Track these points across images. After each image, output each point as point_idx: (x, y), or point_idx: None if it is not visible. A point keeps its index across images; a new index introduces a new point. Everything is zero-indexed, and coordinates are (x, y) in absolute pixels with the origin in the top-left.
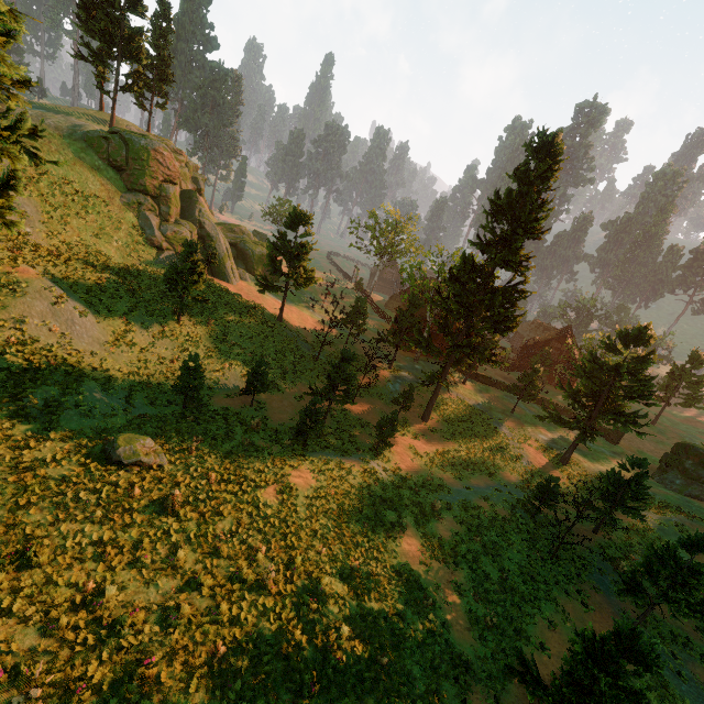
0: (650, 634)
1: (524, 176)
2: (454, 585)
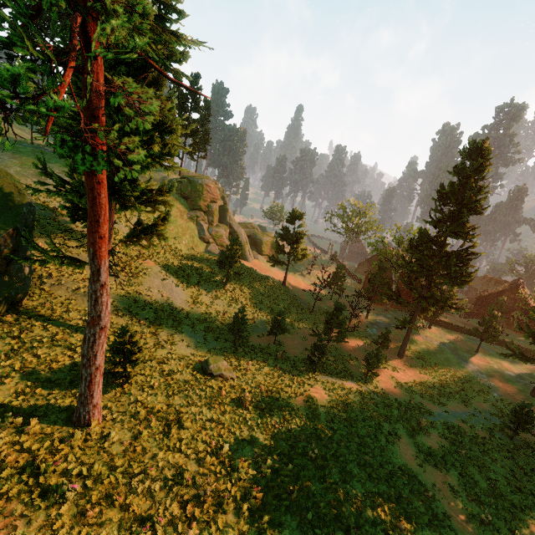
0: None
1: (461, 172)
2: (448, 486)
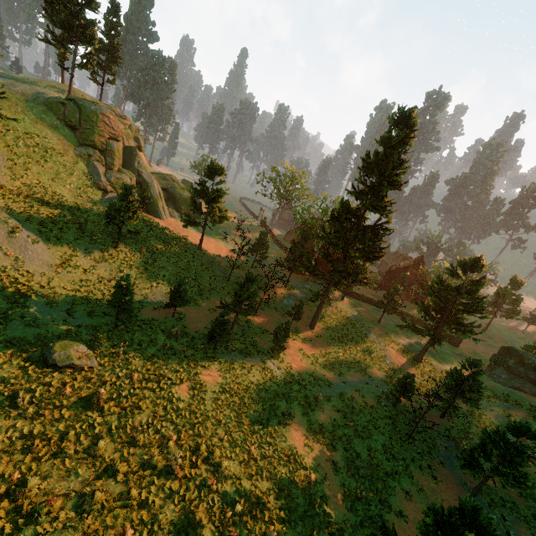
0: (485, 500)
1: (388, 141)
2: (332, 463)
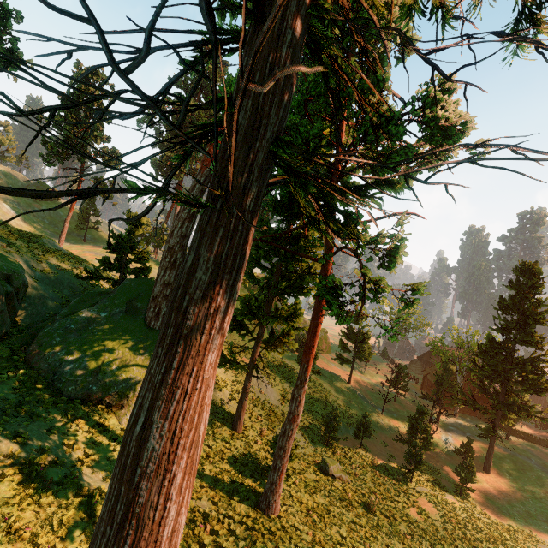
0: None
1: (518, 287)
2: None
